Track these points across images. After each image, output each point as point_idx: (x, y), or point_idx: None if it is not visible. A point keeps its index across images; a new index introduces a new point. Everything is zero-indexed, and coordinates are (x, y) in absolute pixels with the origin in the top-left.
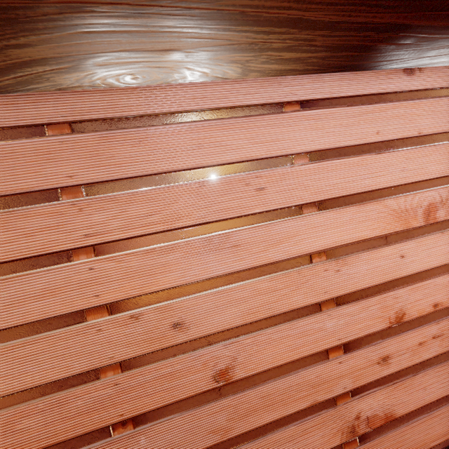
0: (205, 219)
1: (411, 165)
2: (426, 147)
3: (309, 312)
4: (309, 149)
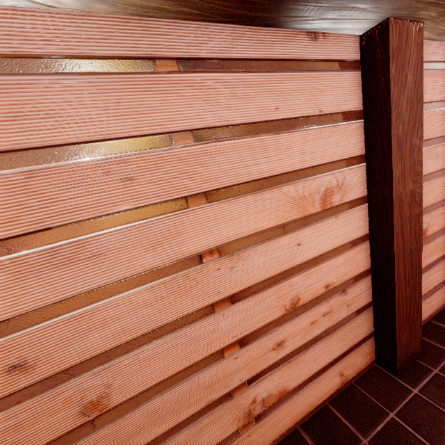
0: (43, 224)
1: (311, 148)
2: (326, 128)
3: (201, 316)
4: (194, 126)
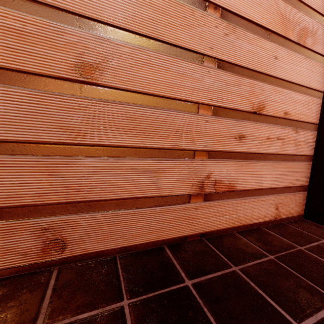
0: None
1: None
2: None
3: (192, 58)
4: None
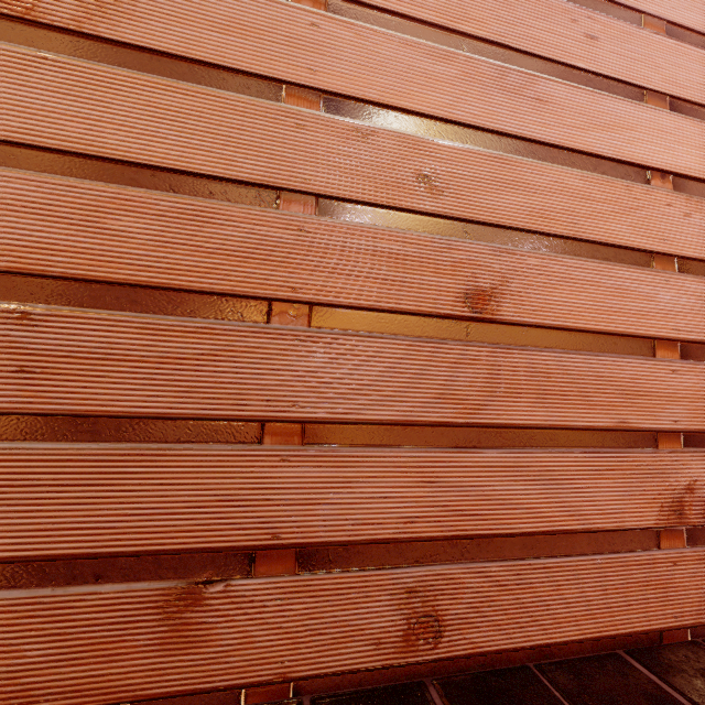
0: (504, 39)
1: None
2: None
3: (636, 261)
4: (668, 18)
